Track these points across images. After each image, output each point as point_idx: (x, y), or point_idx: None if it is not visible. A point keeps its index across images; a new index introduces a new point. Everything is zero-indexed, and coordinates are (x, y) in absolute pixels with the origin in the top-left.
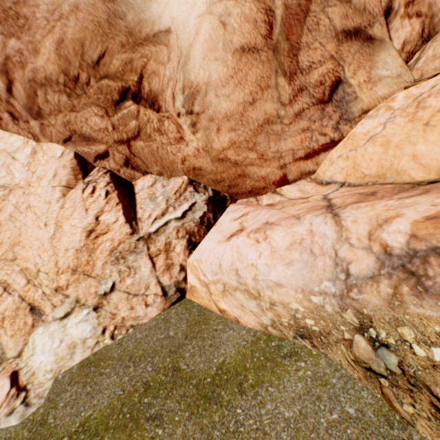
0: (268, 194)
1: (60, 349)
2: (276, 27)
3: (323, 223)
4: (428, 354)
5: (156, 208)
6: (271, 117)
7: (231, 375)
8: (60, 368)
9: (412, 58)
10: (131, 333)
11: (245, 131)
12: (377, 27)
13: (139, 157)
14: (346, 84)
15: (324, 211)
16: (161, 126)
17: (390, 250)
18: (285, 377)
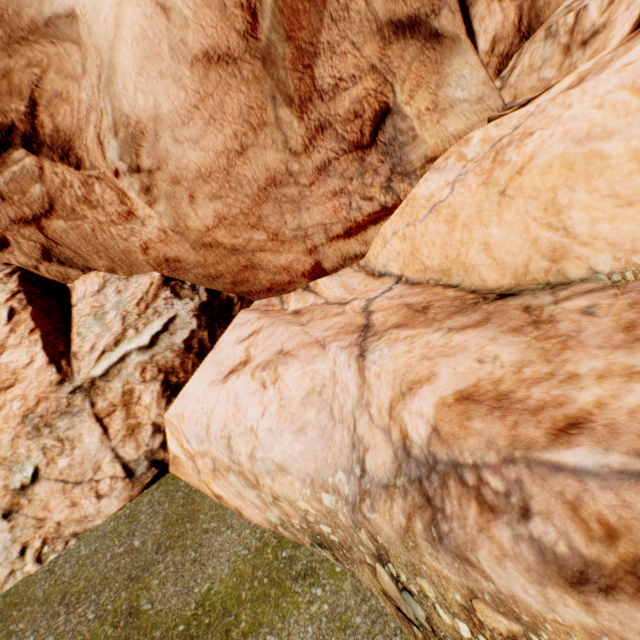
0: (298, 291)
1: None
2: (263, 16)
3: (347, 365)
4: (454, 624)
5: (104, 333)
6: (279, 174)
7: (216, 616)
8: None
9: (508, 65)
10: (73, 547)
11: (238, 199)
12: (446, 15)
13: (66, 246)
14: (399, 116)
15: (354, 339)
16: (89, 194)
17: (410, 446)
18: (293, 615)
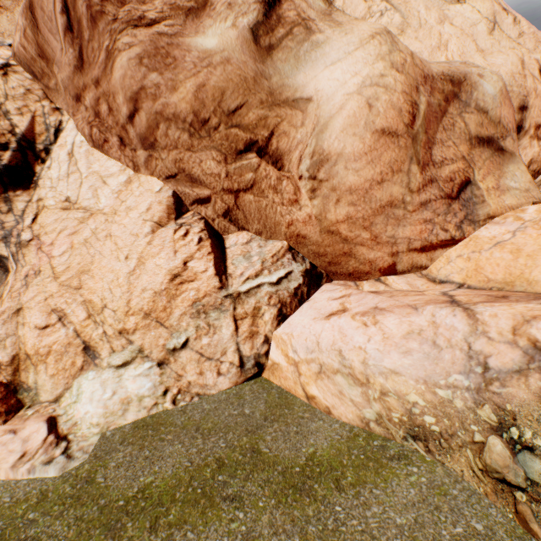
0: (370, 280)
1: (112, 402)
2: (418, 119)
3: (451, 315)
4: None
5: (250, 267)
6: (396, 200)
7: (325, 469)
8: (108, 423)
9: (537, 177)
10: (196, 401)
11: (364, 208)
12: (509, 140)
13: (243, 211)
14: (475, 186)
15: (448, 304)
16: (278, 185)
17: None
18: (393, 480)
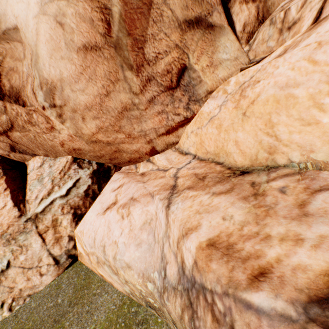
0: (144, 162)
1: None
2: (114, 24)
3: (161, 210)
4: None
5: (42, 189)
6: (128, 105)
7: None
8: None
9: (253, 37)
10: (28, 302)
11: (108, 118)
12: (216, 15)
13: (22, 144)
14: (191, 70)
15: (167, 194)
16: (31, 119)
17: (184, 268)
18: None
